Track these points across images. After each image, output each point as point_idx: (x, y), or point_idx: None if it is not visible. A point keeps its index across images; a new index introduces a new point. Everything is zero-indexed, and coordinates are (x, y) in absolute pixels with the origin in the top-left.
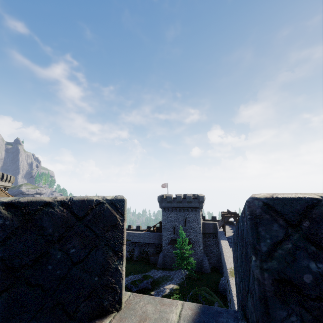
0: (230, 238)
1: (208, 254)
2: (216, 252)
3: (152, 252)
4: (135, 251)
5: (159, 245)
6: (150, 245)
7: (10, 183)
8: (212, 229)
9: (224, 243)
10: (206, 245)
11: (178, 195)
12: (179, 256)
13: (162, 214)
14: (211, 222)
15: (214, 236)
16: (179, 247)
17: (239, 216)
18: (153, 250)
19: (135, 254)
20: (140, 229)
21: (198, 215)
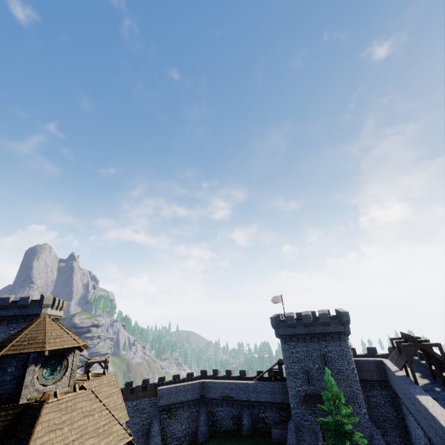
0: (426, 390)
1: (378, 423)
2: (393, 419)
3: (273, 420)
4: (244, 418)
5: (284, 406)
6: (267, 406)
7: (62, 312)
8: (376, 372)
9: (427, 401)
10: (371, 404)
11: (304, 313)
12: (332, 429)
13: (282, 348)
14: (370, 359)
15: (382, 387)
16: (328, 410)
17: (435, 344)
18: (274, 415)
19: (243, 423)
20: (245, 376)
21: (346, 347)
